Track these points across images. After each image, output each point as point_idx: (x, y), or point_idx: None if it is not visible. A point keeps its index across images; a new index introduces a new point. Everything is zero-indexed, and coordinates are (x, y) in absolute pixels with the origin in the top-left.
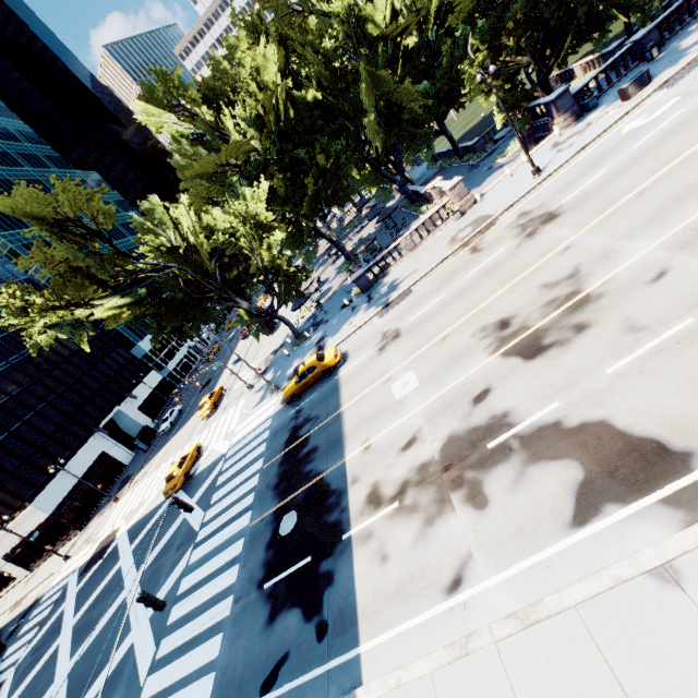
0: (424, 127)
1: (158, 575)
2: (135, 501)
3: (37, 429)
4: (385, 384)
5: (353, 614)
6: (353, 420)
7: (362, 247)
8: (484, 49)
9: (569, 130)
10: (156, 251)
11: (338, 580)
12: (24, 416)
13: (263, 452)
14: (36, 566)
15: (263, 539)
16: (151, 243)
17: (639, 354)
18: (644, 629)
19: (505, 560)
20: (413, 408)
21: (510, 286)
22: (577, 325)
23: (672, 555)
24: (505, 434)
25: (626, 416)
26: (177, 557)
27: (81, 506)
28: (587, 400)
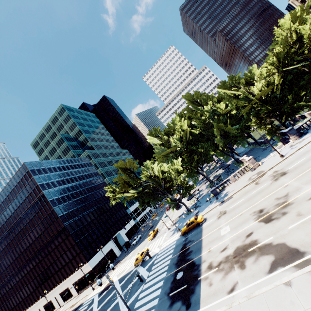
0: (242, 135)
1: (131, 293)
2: (121, 269)
3: (95, 233)
4: (218, 229)
5: (199, 300)
6: (206, 241)
7: (215, 178)
8: (255, 119)
9: (296, 140)
10: (146, 177)
11: (195, 291)
12: (93, 228)
13: (172, 252)
14: (80, 292)
15: (170, 280)
16: (145, 174)
17: (298, 223)
18: (279, 297)
19: (247, 283)
20: (227, 238)
21: (265, 197)
22: (283, 212)
23: (290, 278)
24: (254, 246)
25: (290, 241)
26: (138, 287)
27: (101, 269)
28: (280, 236)
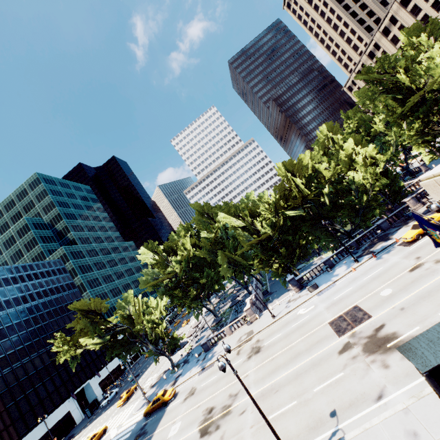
0: None
1: None
2: None
3: (46, 388)
4: (172, 424)
5: None
6: None
7: (213, 323)
8: (257, 260)
9: (296, 294)
10: (122, 316)
11: None
12: (45, 378)
13: None
14: None
15: None
16: (121, 313)
17: None
18: None
19: None
20: None
21: (226, 387)
22: (218, 425)
23: None
24: None
25: None
26: None
27: None
28: None
